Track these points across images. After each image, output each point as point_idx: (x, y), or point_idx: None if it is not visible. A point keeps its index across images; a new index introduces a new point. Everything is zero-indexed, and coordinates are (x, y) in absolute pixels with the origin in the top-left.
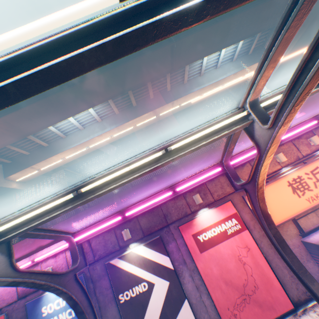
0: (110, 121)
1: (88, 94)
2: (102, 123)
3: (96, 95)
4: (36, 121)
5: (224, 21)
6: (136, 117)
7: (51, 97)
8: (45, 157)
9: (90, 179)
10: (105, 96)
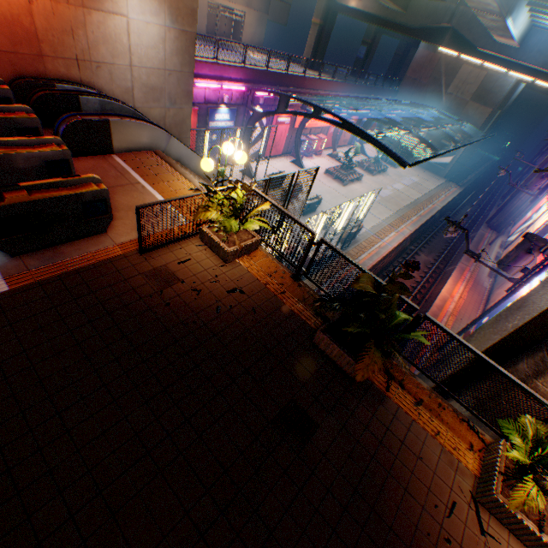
0: None
1: None
2: None
3: None
4: None
5: None
6: None
7: None
8: None
9: None
10: None
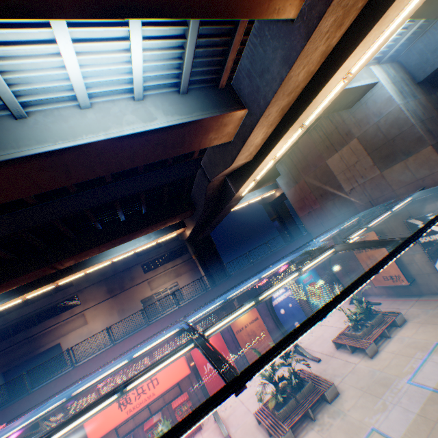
0: None
1: None
2: None
3: None
4: None
5: (104, 244)
6: (25, 294)
7: None
8: None
9: None
10: None
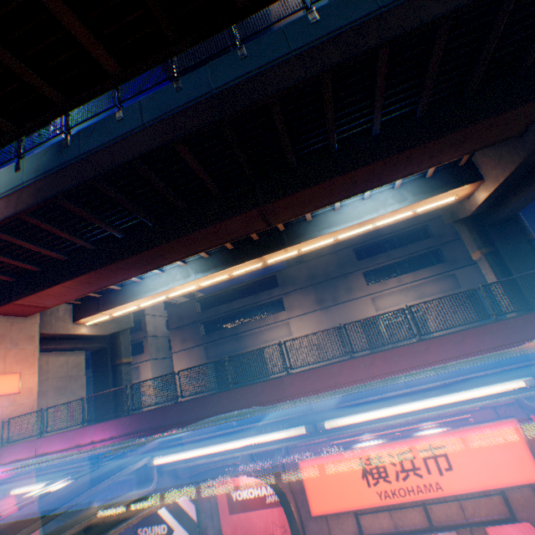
0: (197, 267)
1: (153, 259)
2: (186, 268)
3: (165, 258)
4: (97, 283)
5: (339, 176)
6: (231, 267)
7: (109, 266)
8: (117, 303)
9: (190, 307)
10: (177, 257)
